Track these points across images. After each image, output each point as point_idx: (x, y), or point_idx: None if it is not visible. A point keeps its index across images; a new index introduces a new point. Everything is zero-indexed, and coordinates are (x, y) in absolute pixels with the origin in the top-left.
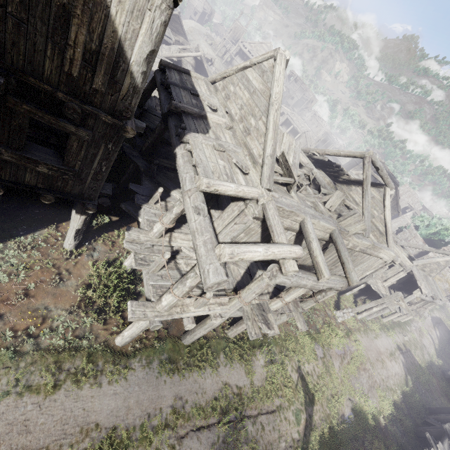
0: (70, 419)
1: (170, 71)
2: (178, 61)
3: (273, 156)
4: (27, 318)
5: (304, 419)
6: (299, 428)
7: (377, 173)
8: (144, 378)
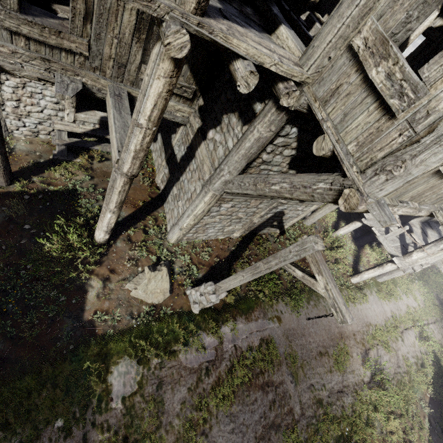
0: (360, 320)
1: None
2: None
3: None
4: None
5: None
6: None
7: None
8: (375, 301)
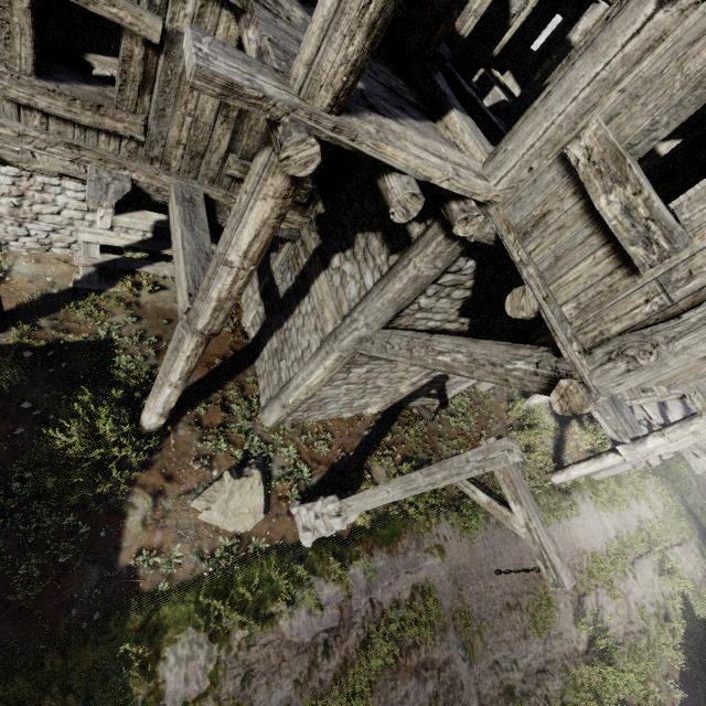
0: (569, 545)
1: None
2: None
3: None
4: None
5: (705, 552)
6: (705, 560)
7: None
8: (589, 513)
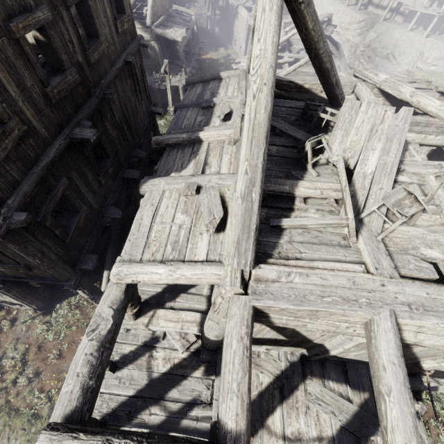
0: None
1: (193, 88)
2: (286, 46)
3: (248, 196)
4: (53, 379)
5: None
6: None
7: None
8: None
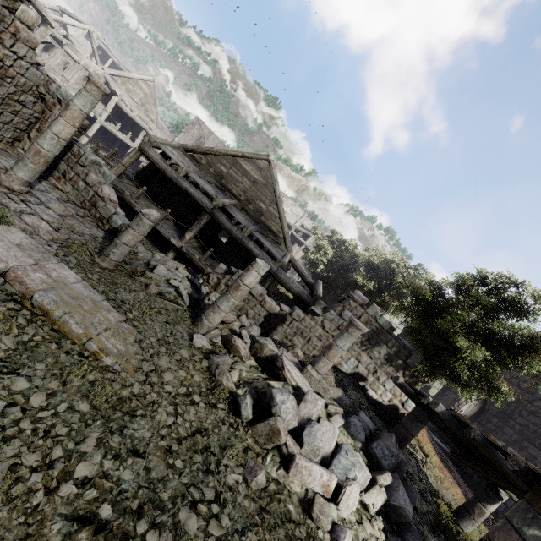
0: None
1: None
2: None
3: None
4: None
5: None
6: None
7: (104, 57)
8: None
